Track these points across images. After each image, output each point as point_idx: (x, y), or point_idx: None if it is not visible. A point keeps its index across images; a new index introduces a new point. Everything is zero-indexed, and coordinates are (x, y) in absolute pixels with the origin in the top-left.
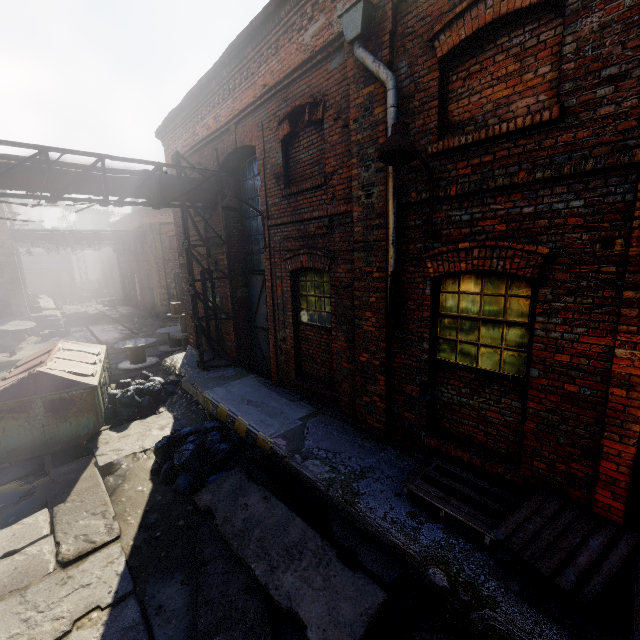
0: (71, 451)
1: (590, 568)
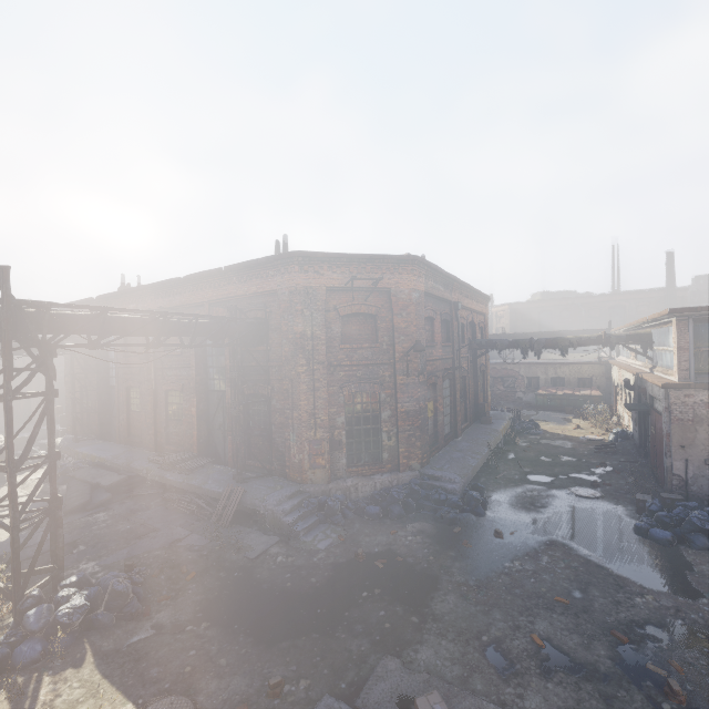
0: None
1: (181, 461)
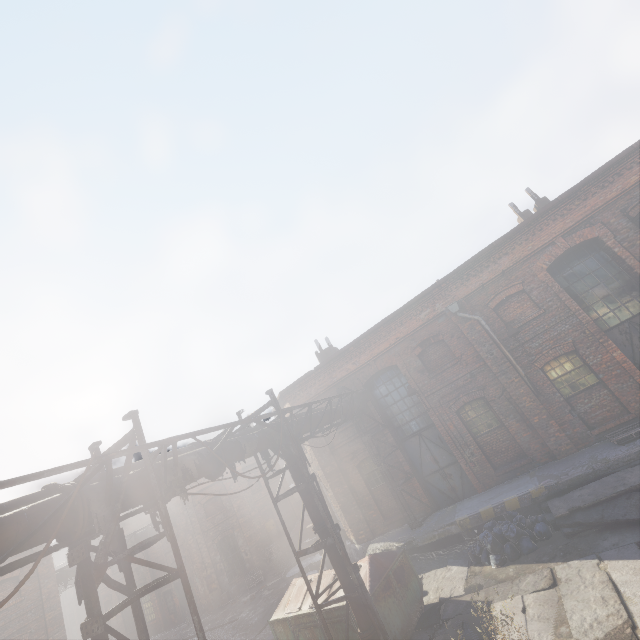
0: (424, 617)
1: None
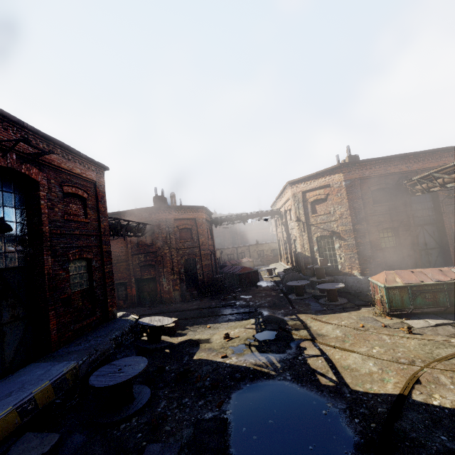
0: None
1: None
